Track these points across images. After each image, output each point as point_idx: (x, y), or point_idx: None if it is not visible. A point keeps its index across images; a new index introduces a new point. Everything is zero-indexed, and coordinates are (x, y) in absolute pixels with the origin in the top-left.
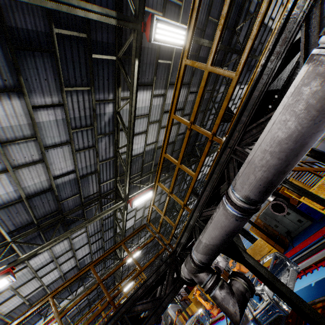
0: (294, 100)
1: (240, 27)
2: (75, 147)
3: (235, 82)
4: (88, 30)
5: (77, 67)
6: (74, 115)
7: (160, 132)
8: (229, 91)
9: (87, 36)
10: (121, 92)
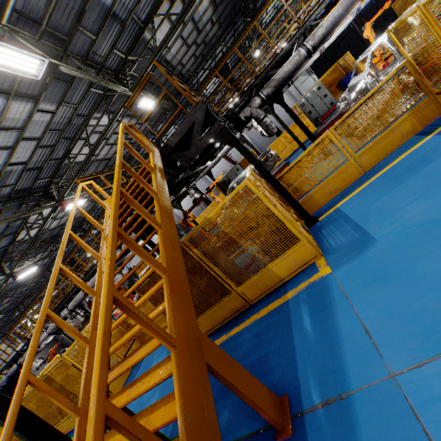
0: (343, 3)
1: None
2: None
3: None
4: None
5: None
6: None
7: (177, 40)
8: None
9: None
10: None
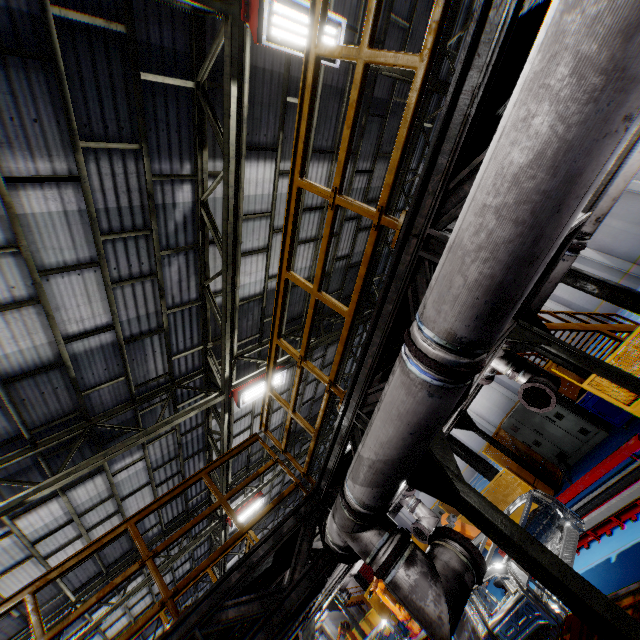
0: (547, 58)
1: (455, 42)
2: (111, 274)
3: (422, 77)
4: (128, 19)
5: (109, 98)
6: (107, 204)
7: (298, 251)
8: (410, 100)
9: (127, 32)
10: (209, 161)
